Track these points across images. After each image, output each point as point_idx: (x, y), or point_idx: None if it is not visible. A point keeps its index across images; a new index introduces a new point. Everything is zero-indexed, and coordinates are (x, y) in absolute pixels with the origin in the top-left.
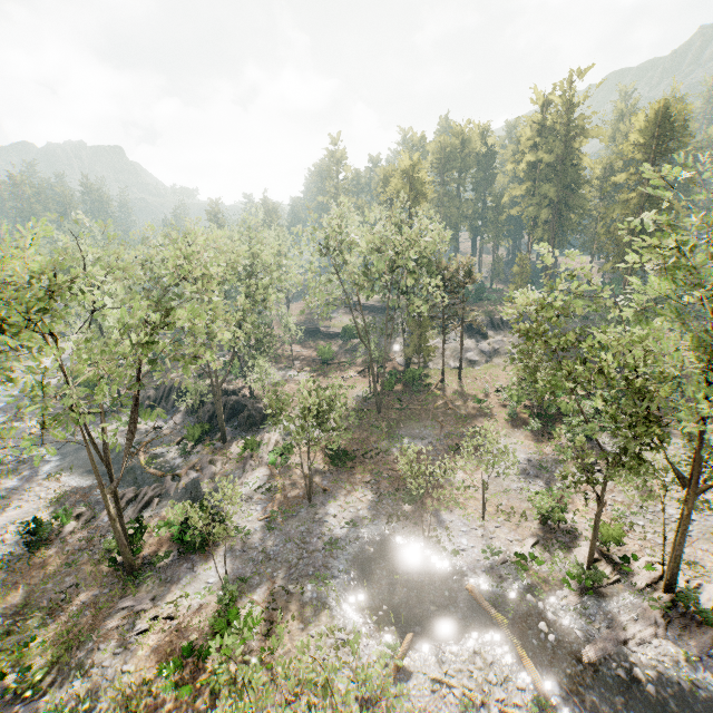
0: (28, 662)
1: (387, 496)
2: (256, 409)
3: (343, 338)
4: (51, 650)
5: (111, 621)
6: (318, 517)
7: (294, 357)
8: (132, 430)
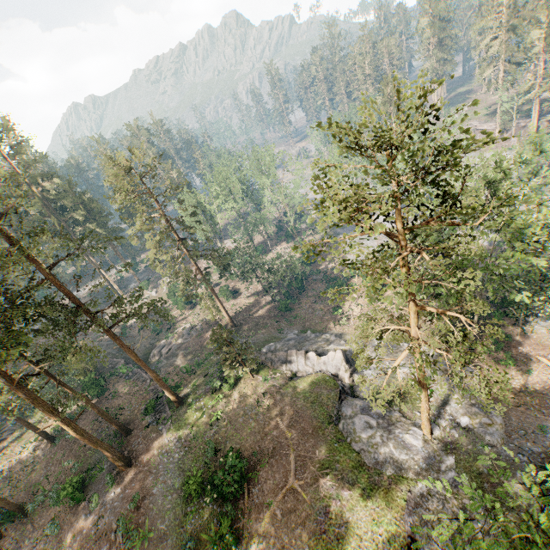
0: None
1: None
2: None
3: None
4: None
5: None
6: None
7: None
8: None
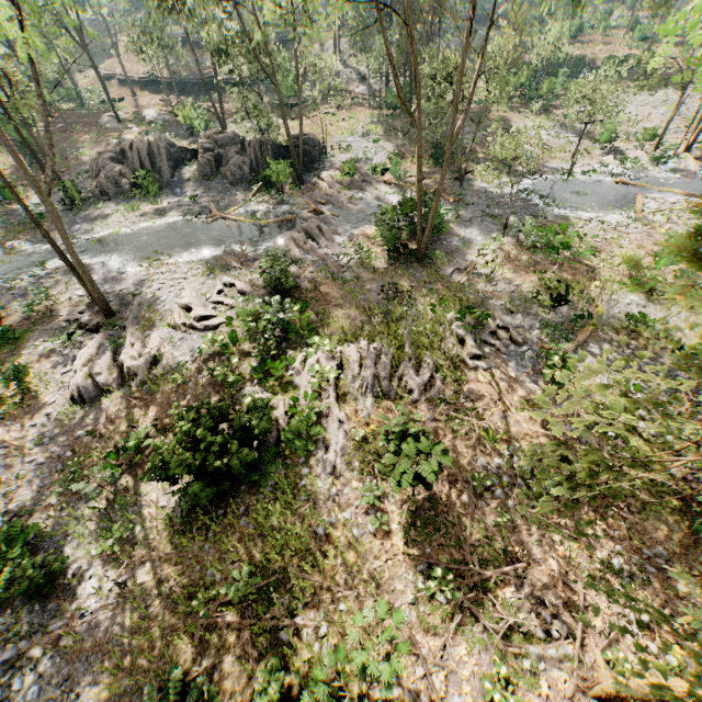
0: (446, 319)
1: (501, 169)
2: (307, 143)
3: (268, 80)
4: (451, 306)
5: (460, 279)
6: (483, 190)
7: (229, 111)
8: (485, 39)
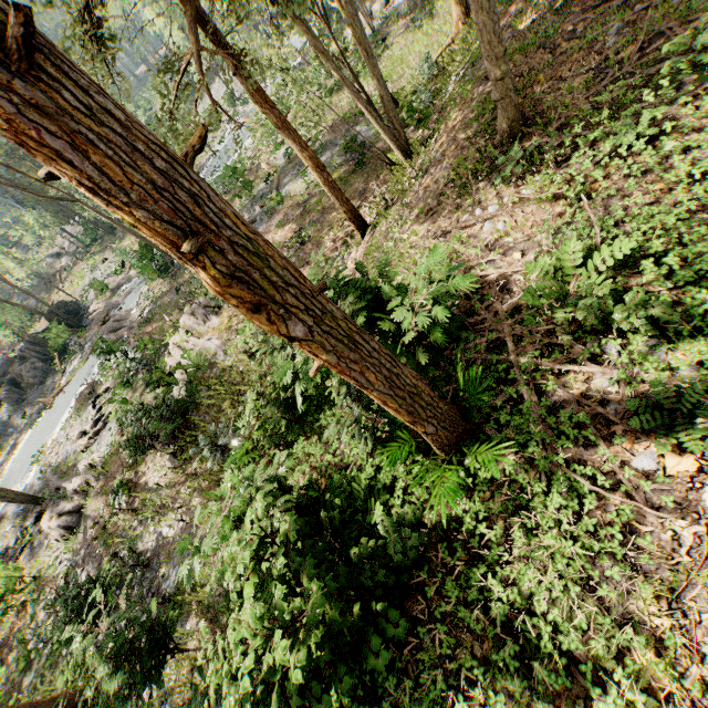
0: None
1: None
2: (59, 308)
3: None
4: None
5: None
6: None
7: None
8: None
